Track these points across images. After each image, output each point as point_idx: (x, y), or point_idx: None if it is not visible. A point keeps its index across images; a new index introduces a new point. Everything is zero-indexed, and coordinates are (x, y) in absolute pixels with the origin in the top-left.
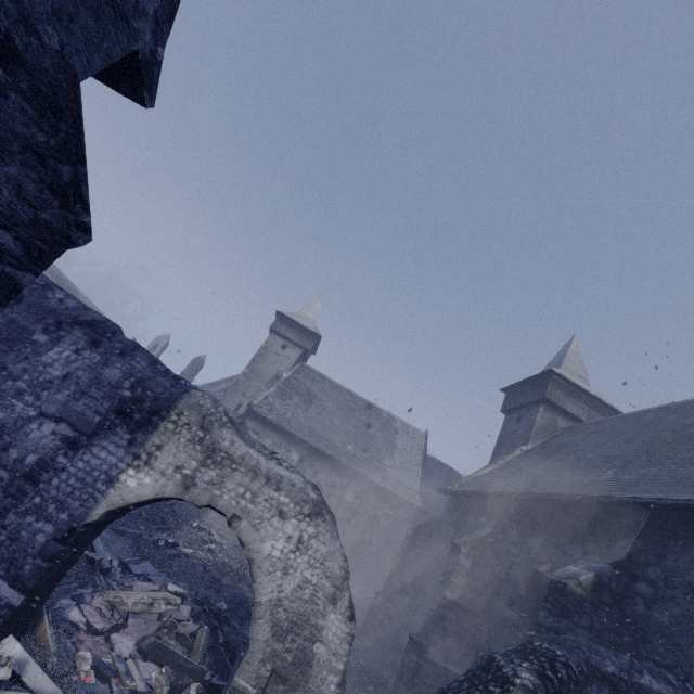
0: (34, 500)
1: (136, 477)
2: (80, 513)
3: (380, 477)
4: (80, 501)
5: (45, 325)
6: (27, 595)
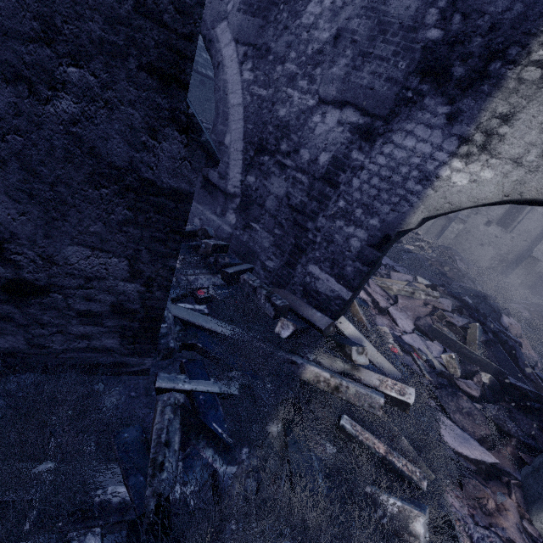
0: (337, 204)
1: (464, 171)
2: (393, 219)
3: None
4: (389, 205)
5: None
6: (353, 292)
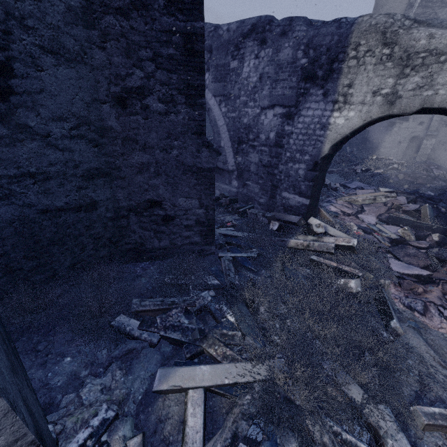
0: (286, 155)
1: (341, 116)
2: (315, 152)
3: None
4: (311, 146)
5: (231, 55)
6: (310, 199)
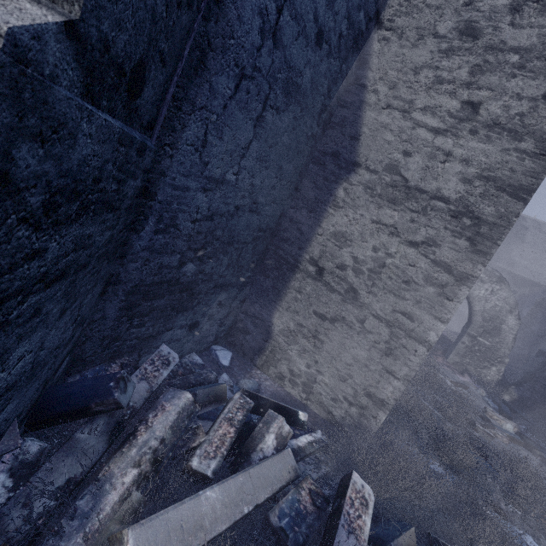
0: None
1: None
2: None
3: (508, 265)
4: None
5: None
6: None
